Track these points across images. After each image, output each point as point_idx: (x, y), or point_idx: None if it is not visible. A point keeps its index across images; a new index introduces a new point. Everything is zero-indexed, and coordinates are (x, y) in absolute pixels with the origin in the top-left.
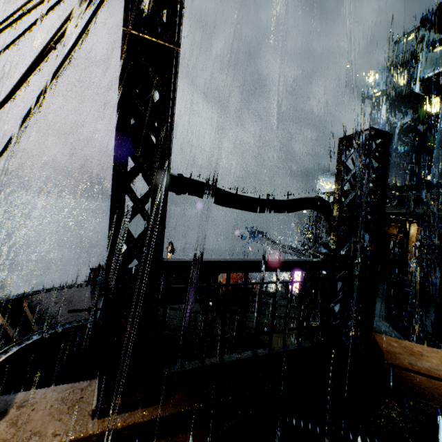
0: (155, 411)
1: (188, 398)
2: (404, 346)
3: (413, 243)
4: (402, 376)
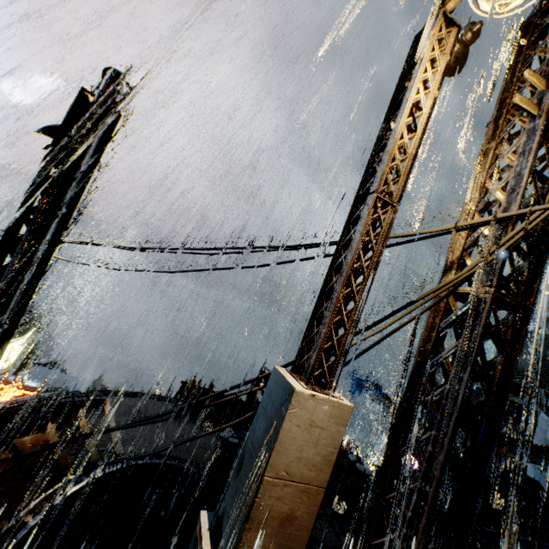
0: None
1: None
2: None
3: None
4: None
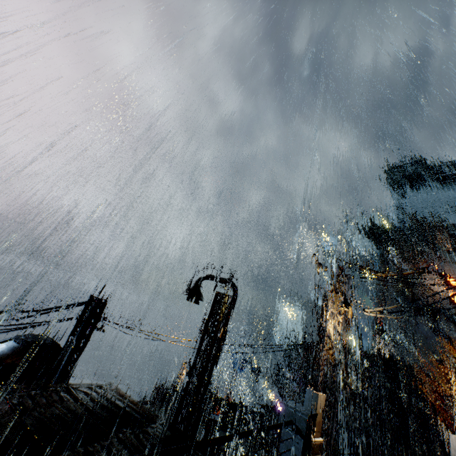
0: None
1: None
2: None
3: None
4: None
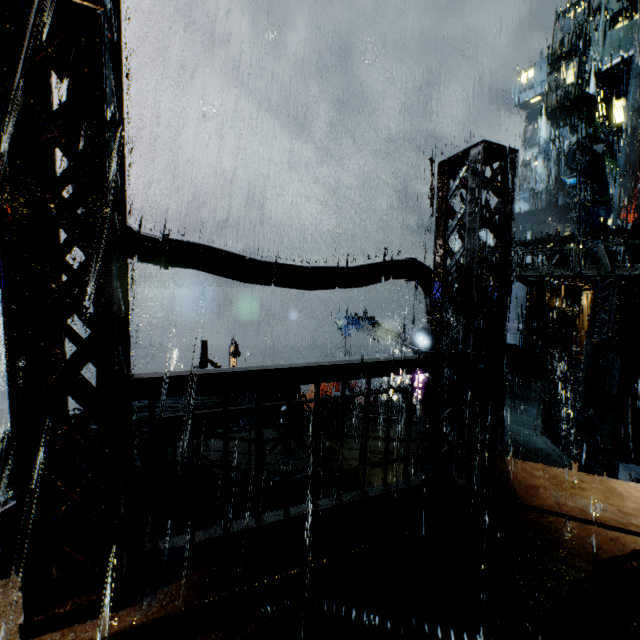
0: (131, 616)
1: (191, 590)
2: (552, 476)
3: (586, 319)
4: (543, 523)
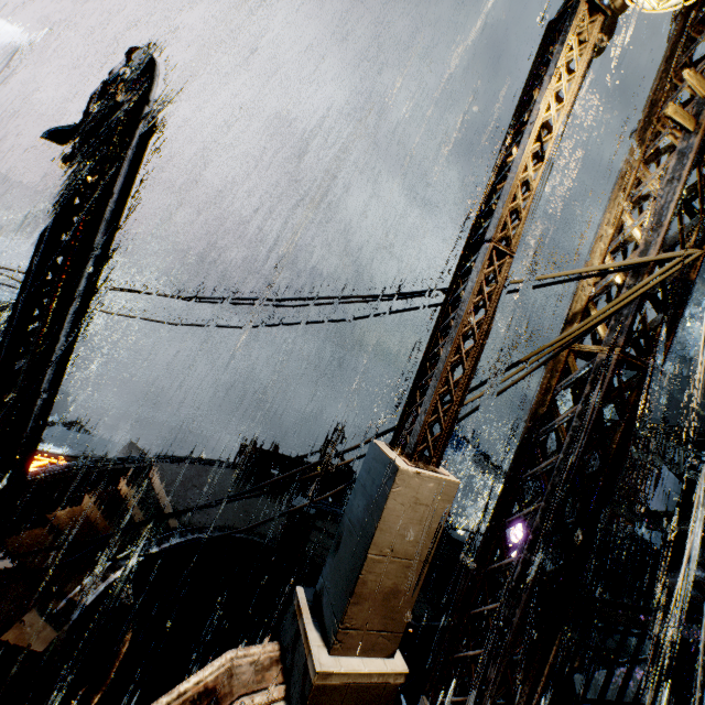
0: None
1: None
2: None
3: None
4: None
